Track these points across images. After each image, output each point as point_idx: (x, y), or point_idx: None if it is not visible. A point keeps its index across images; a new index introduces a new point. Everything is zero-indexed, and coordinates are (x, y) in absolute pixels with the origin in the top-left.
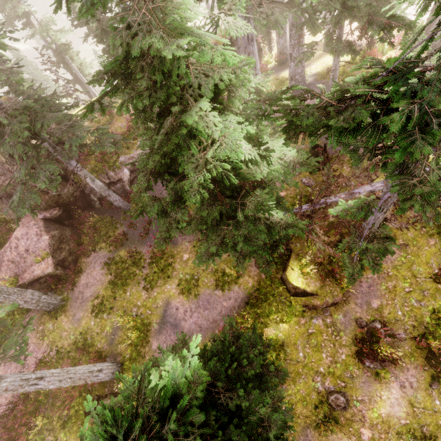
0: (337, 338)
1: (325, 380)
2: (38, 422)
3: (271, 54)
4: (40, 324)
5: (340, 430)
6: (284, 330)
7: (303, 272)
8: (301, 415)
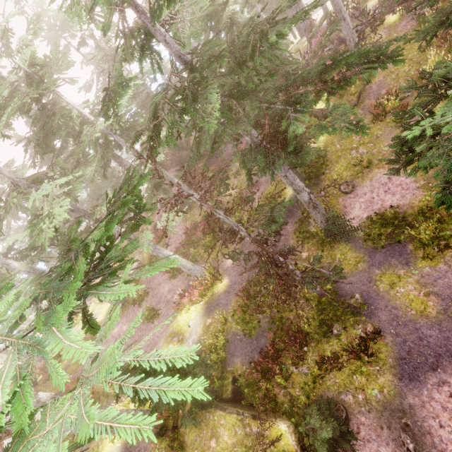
0: (361, 123)
1: (358, 150)
2: (192, 249)
3: (295, 36)
4: (184, 217)
5: (376, 168)
6: (323, 140)
7: (325, 101)
8: (347, 177)
